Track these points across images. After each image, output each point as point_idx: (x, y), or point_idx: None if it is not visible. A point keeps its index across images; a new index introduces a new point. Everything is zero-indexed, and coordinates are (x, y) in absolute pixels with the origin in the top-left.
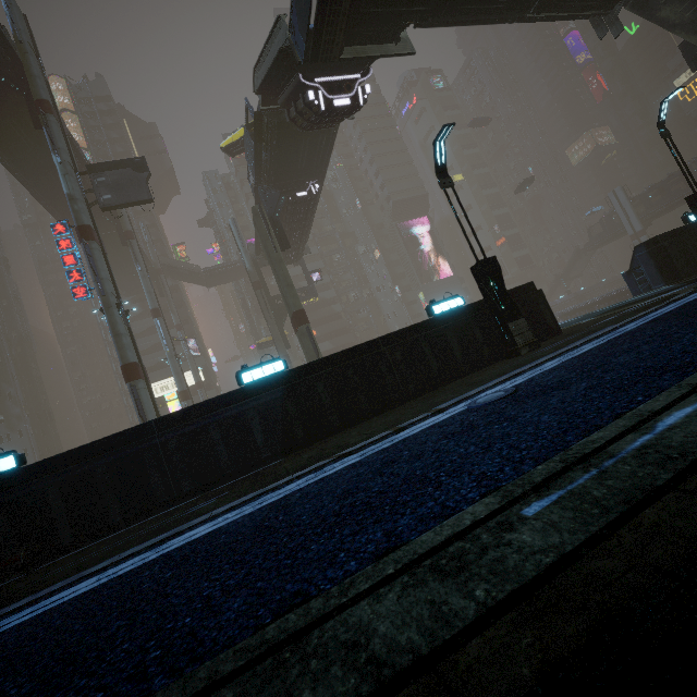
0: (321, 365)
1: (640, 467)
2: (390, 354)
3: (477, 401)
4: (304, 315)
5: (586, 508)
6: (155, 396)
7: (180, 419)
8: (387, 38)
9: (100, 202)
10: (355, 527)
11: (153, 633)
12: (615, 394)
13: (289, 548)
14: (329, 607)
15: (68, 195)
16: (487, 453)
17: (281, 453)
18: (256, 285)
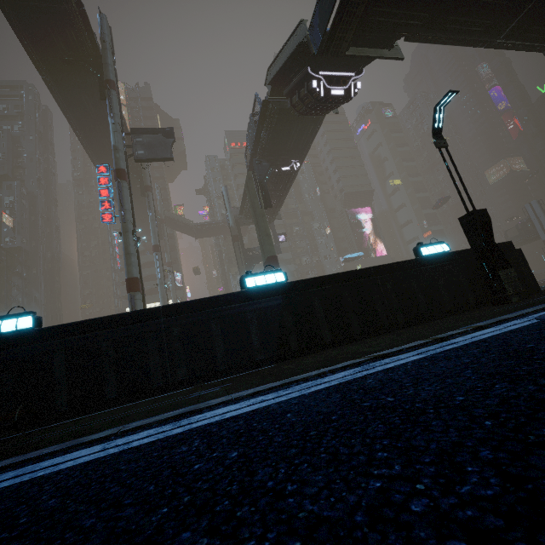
0: (318, 283)
1: None
2: (381, 283)
3: None
4: (276, 260)
5: None
6: None
7: (185, 310)
8: (383, 44)
9: (135, 155)
10: None
11: None
12: None
13: None
14: None
15: (113, 146)
16: None
17: (274, 359)
18: (235, 238)
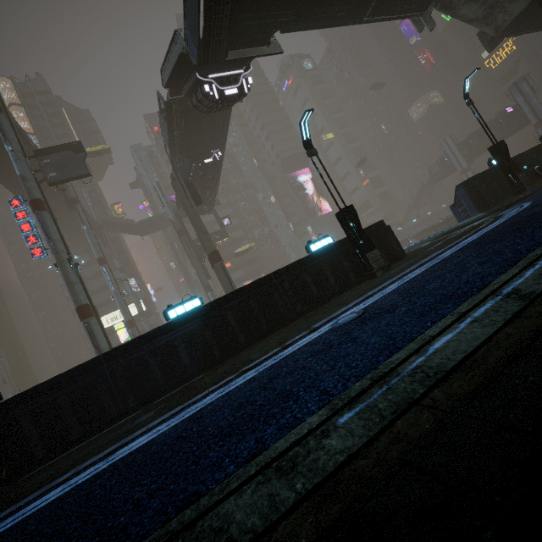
0: (229, 298)
1: (410, 384)
2: (280, 285)
3: (338, 321)
4: (218, 254)
5: (372, 417)
6: (107, 326)
7: (122, 352)
8: (260, 42)
9: (47, 179)
10: (239, 436)
11: (98, 531)
12: (417, 319)
13: (195, 455)
14: (211, 502)
15: (20, 176)
16: (332, 371)
17: (203, 369)
18: (180, 233)
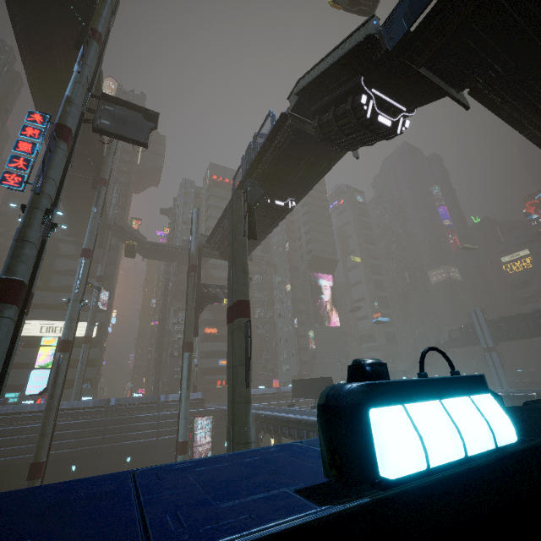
0: None
1: None
2: None
3: None
4: (248, 307)
5: None
6: (36, 334)
7: None
8: (456, 81)
9: (96, 122)
10: None
11: None
12: None
13: None
14: None
15: (67, 96)
16: None
17: None
18: (192, 268)
